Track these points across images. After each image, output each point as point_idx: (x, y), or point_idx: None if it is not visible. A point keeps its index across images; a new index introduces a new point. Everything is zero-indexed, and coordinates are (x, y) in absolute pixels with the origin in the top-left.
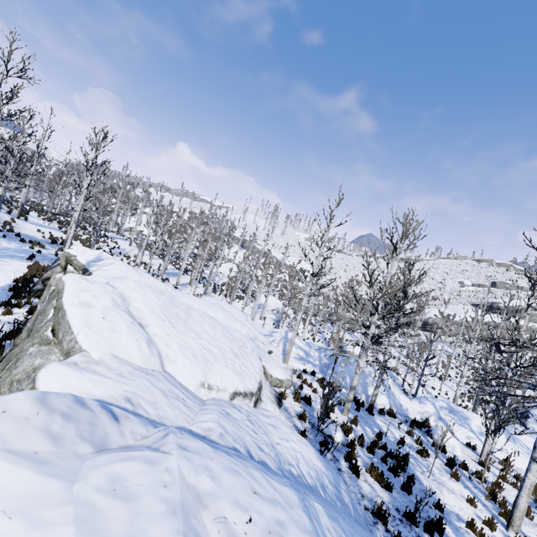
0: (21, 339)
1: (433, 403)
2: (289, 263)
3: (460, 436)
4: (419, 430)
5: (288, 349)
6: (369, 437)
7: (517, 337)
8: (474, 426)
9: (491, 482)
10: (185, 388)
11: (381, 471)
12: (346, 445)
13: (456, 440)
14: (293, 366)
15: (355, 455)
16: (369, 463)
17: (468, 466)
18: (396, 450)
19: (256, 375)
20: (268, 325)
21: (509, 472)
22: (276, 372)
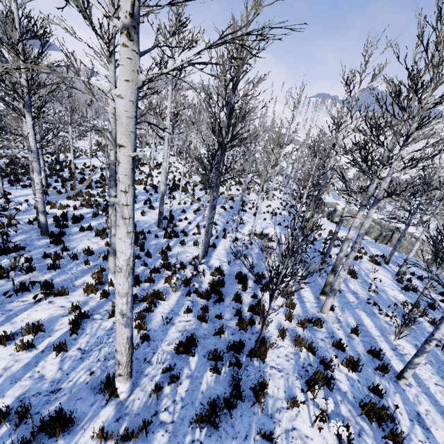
0: (393, 243)
1: None
2: None
3: None
4: None
5: None
6: None
7: None
8: None
9: None
10: None
11: None
12: None
13: None
14: None
15: None
16: None
17: None
18: None
19: None
20: None
21: None
22: None
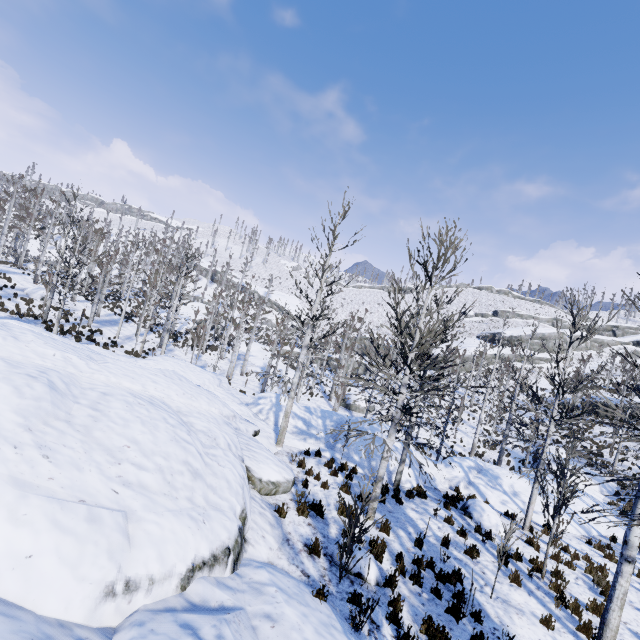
0: None
1: (460, 464)
2: (278, 303)
3: (494, 503)
4: (454, 508)
5: (282, 425)
6: (407, 550)
7: (595, 394)
8: (506, 486)
9: (548, 570)
10: (49, 637)
11: (443, 628)
12: (384, 583)
13: (496, 514)
14: (290, 446)
15: (400, 604)
16: (420, 608)
17: (522, 556)
18: (443, 562)
19: (234, 502)
20: (251, 382)
21: (558, 546)
22: (268, 471)
